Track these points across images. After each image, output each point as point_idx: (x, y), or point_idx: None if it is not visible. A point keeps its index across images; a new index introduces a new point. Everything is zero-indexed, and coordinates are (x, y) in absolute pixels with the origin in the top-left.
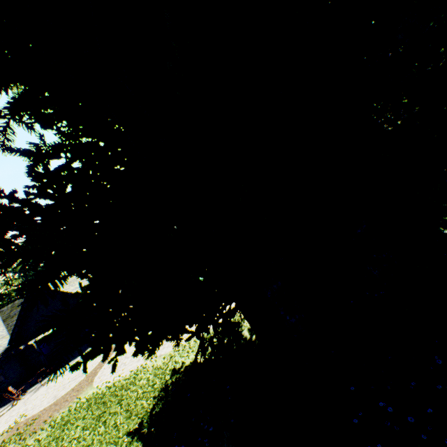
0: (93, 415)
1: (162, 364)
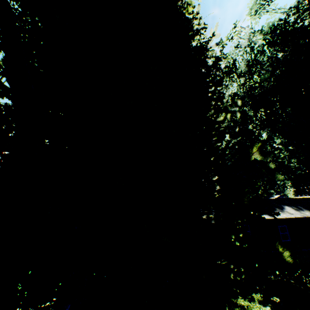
0: None
1: None
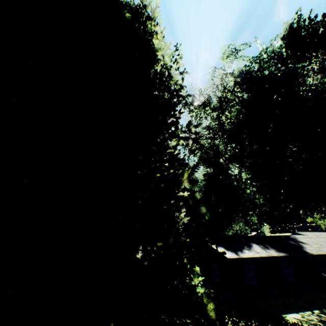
0: None
1: None
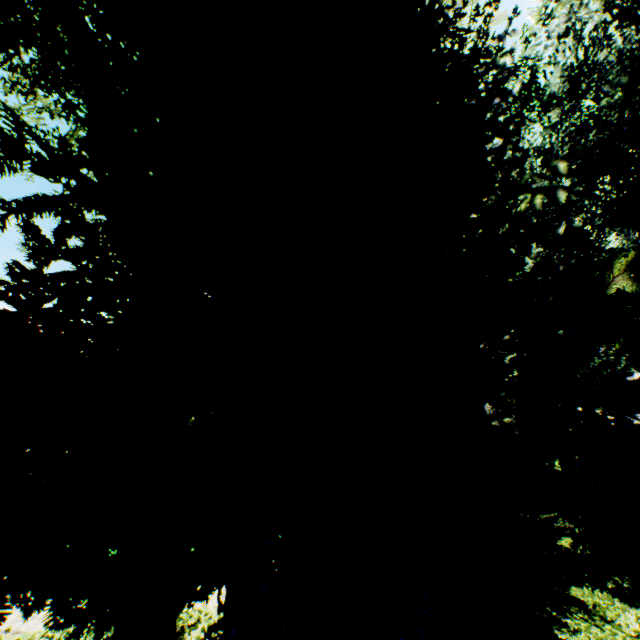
0: None
1: None
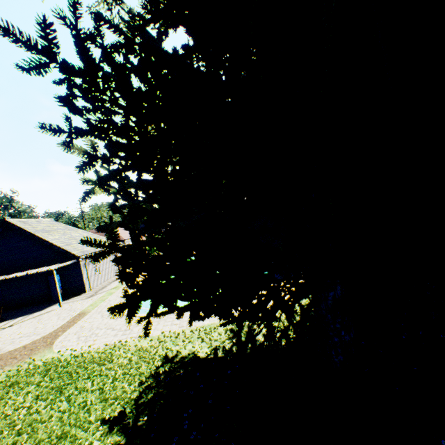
0: (52, 385)
1: (148, 346)
